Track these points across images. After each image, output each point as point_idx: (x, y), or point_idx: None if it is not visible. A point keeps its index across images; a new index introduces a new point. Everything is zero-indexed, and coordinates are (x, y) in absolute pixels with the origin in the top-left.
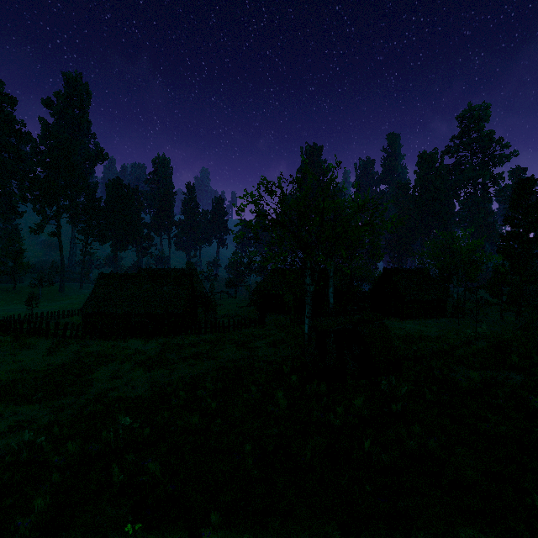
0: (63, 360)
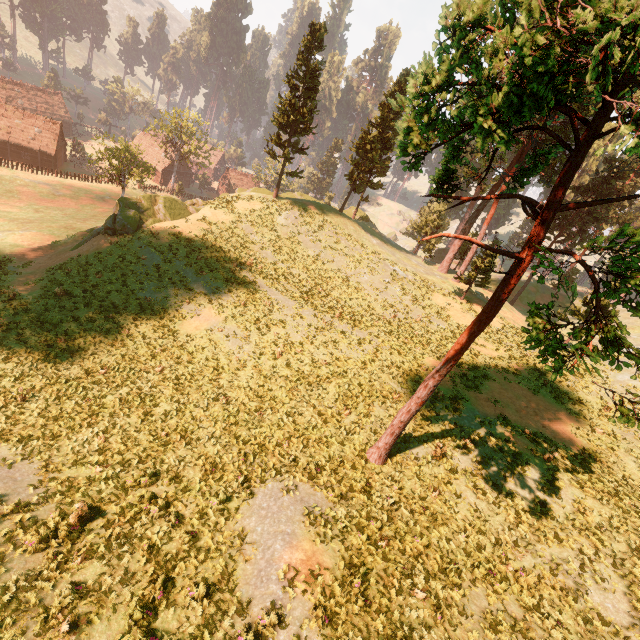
0: None
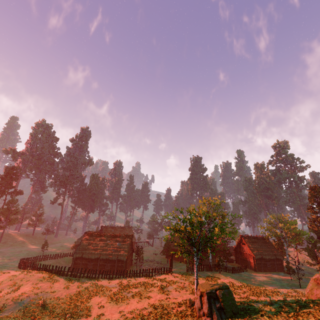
0: (73, 292)
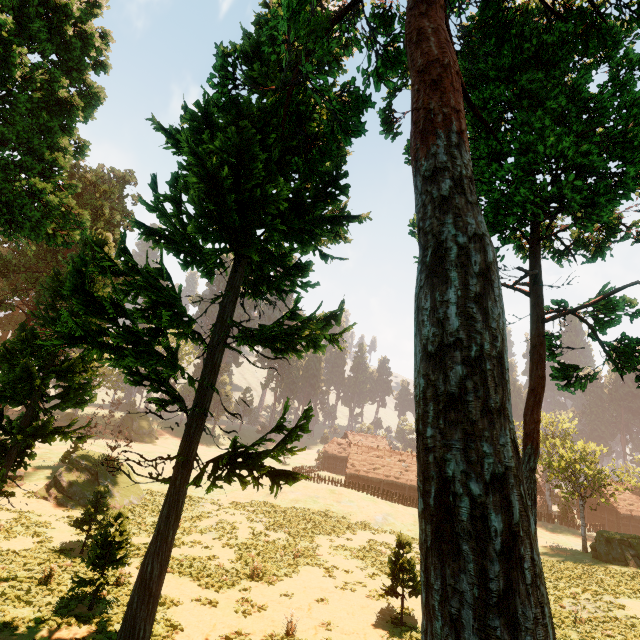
0: (409, 518)
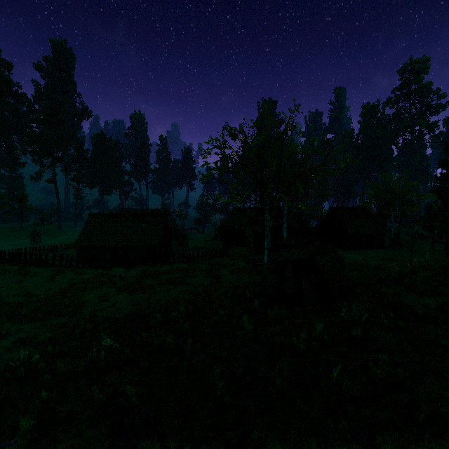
0: (60, 285)
